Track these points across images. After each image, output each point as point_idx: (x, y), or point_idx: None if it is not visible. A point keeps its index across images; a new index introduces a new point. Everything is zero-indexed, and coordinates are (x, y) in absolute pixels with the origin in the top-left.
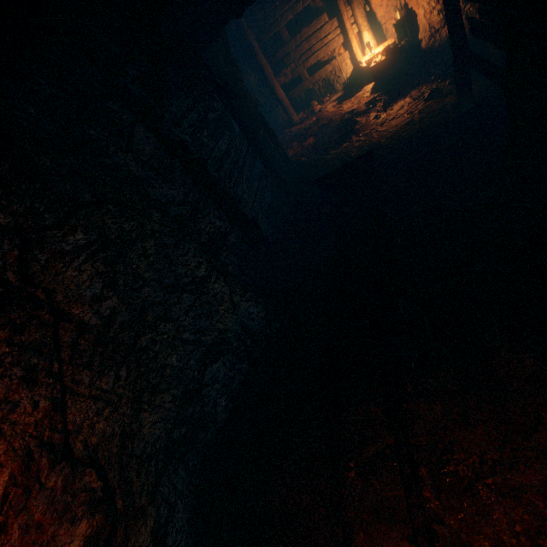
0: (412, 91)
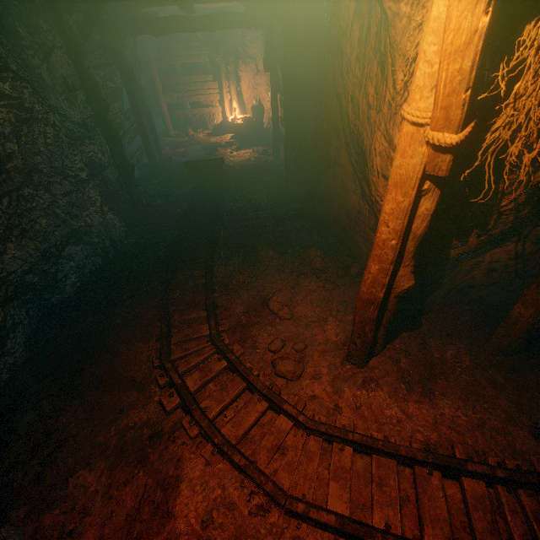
0: (254, 147)
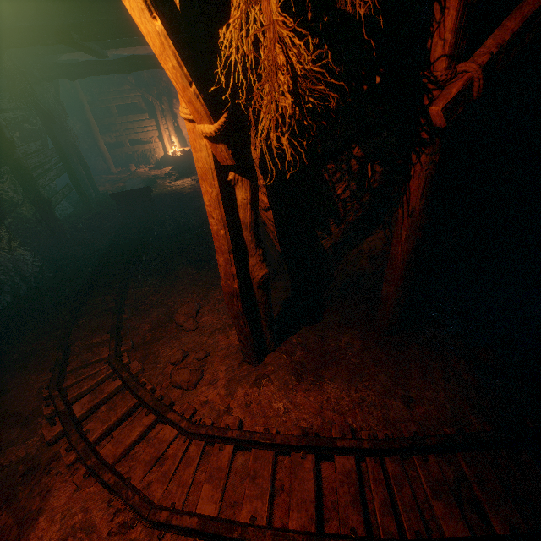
0: (193, 176)
